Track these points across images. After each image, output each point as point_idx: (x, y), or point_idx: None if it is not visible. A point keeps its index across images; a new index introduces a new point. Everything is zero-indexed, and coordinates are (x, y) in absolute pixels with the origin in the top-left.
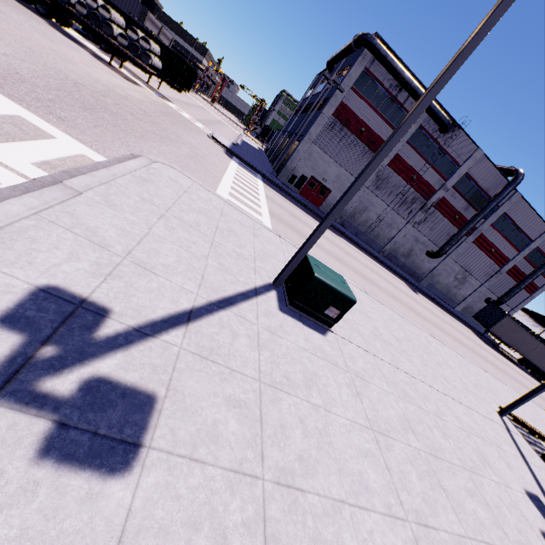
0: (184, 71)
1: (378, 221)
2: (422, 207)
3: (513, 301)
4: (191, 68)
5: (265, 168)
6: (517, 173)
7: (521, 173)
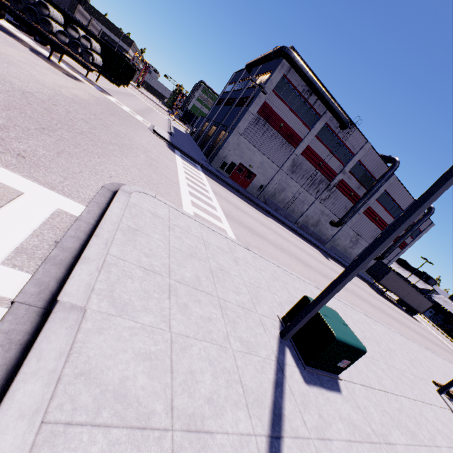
0: (123, 67)
1: (293, 199)
2: (327, 187)
3: (390, 255)
4: (130, 66)
5: (199, 155)
6: (394, 161)
7: (397, 161)
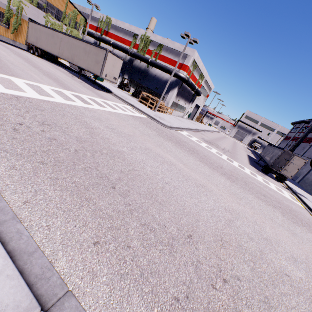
0: None
1: None
2: None
3: None
4: None
5: None
6: None
7: None
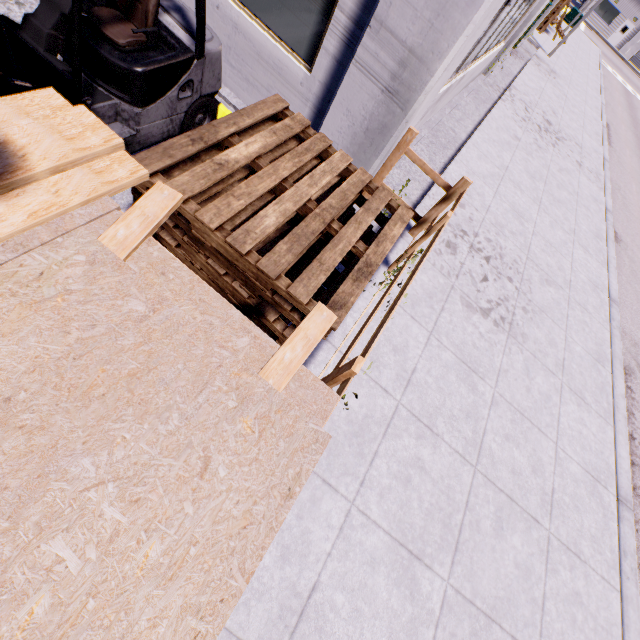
0: None
1: None
2: None
3: None
4: None
5: None
6: None
7: None
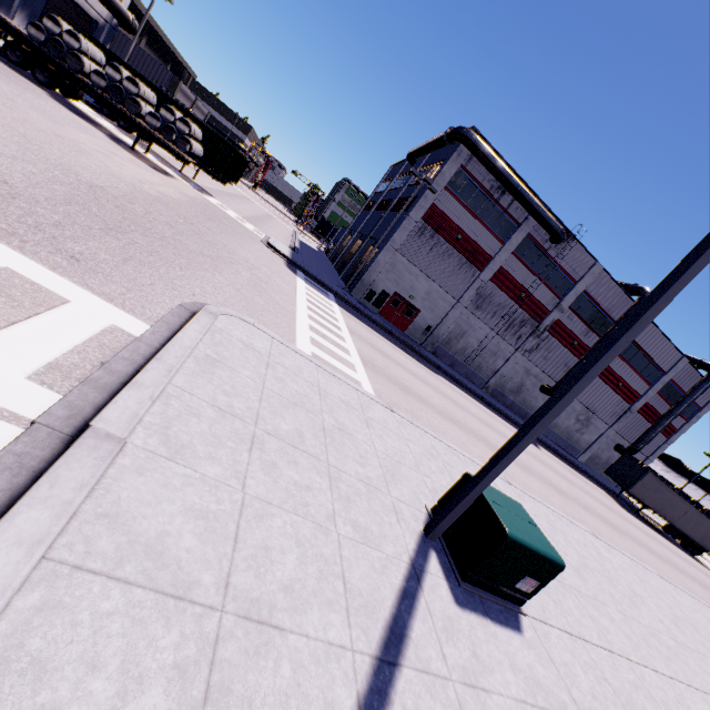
0: (231, 159)
1: (480, 349)
2: (534, 331)
3: (648, 446)
4: (241, 156)
5: (334, 280)
6: (643, 292)
7: (648, 292)
